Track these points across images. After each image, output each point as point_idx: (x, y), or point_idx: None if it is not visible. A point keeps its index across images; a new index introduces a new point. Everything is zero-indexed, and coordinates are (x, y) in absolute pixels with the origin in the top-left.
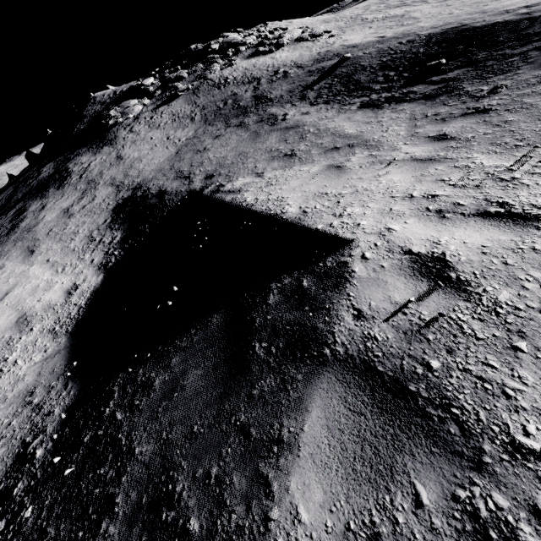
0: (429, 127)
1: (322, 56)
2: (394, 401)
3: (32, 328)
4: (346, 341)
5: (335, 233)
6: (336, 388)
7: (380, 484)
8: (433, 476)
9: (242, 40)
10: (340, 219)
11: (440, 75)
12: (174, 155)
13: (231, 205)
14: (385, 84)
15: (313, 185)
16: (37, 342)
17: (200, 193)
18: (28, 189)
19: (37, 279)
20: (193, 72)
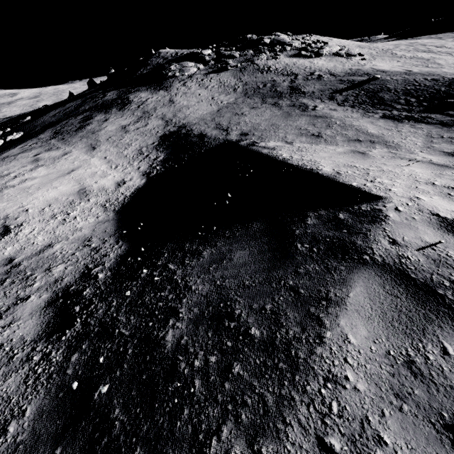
0: (445, 145)
1: (353, 71)
2: (425, 296)
3: (89, 199)
4: (383, 254)
5: (369, 190)
6: (376, 279)
7: (414, 337)
8: None
9: (289, 42)
10: (372, 183)
11: None
12: (216, 111)
13: (267, 156)
14: (405, 106)
15: (341, 159)
16: (92, 210)
17: (237, 143)
18: (94, 104)
19: (96, 167)
20: (244, 55)
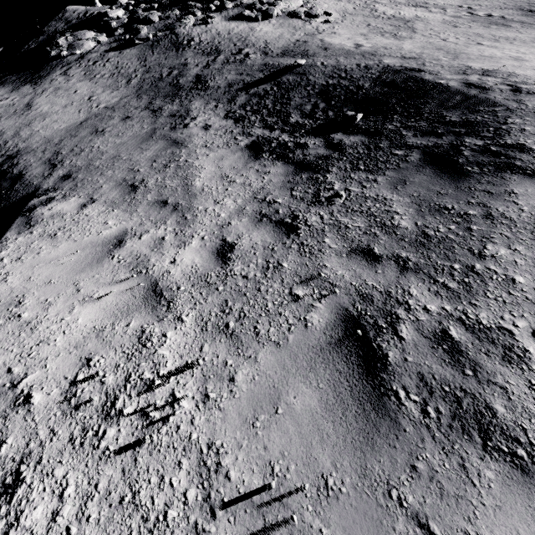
0: (243, 222)
1: (294, 47)
2: None
3: None
4: None
5: None
6: None
7: None
8: None
9: None
10: None
11: (345, 134)
12: (77, 124)
13: None
14: (302, 119)
15: (51, 270)
16: None
17: (28, 202)
18: None
19: None
20: (166, 18)
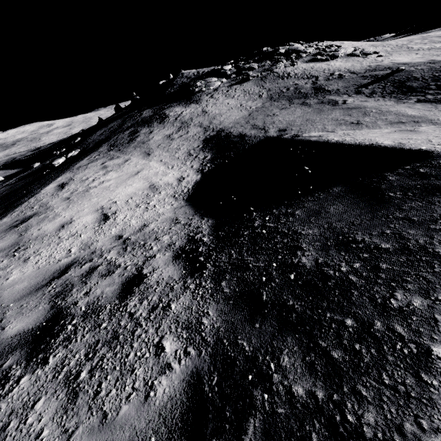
0: None
1: (373, 67)
2: None
3: (160, 192)
4: None
5: None
6: None
7: None
8: None
9: (304, 49)
10: (440, 145)
11: None
12: (247, 115)
13: (318, 142)
14: (438, 91)
15: (394, 135)
16: (166, 200)
17: (279, 137)
18: (135, 122)
19: (156, 169)
20: (262, 66)
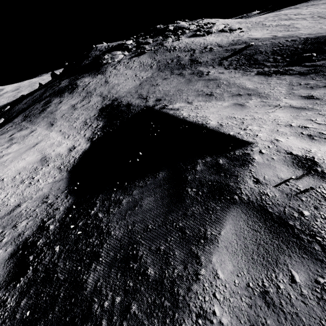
0: (302, 90)
1: (235, 42)
2: (279, 228)
3: (49, 164)
4: (248, 193)
5: (241, 138)
6: (242, 216)
7: (269, 268)
8: (303, 269)
9: (187, 27)
10: (244, 131)
11: (311, 62)
12: (138, 85)
13: (172, 116)
14: (273, 63)
15: (225, 112)
16: (51, 172)
17: (153, 108)
18: (53, 91)
19: (54, 139)
20: (156, 40)
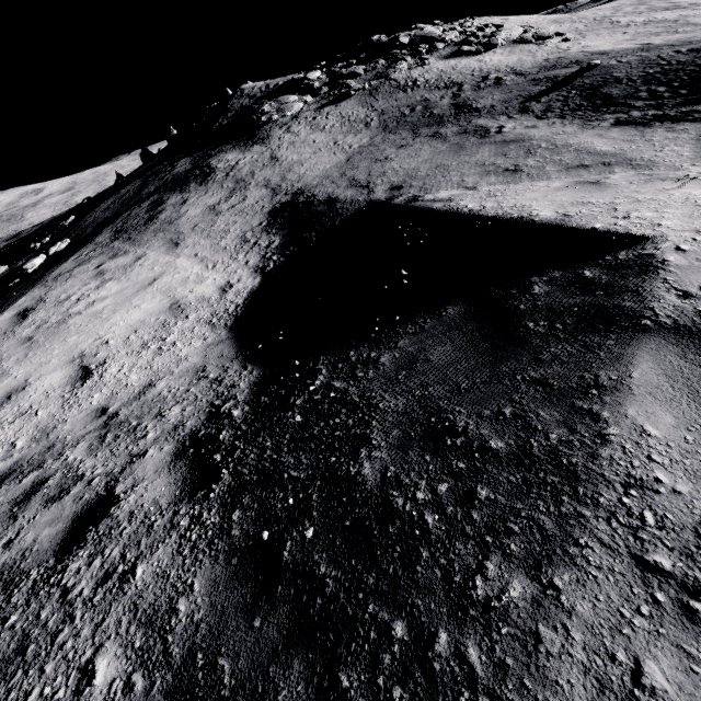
0: None
1: (552, 63)
2: None
3: (188, 316)
4: (672, 314)
5: (625, 231)
6: (669, 348)
7: None
8: None
9: (440, 36)
10: (626, 220)
11: None
12: (344, 162)
13: (443, 212)
14: (650, 101)
15: (563, 196)
16: (195, 330)
17: (388, 203)
18: (161, 183)
19: (186, 271)
20: (372, 69)
